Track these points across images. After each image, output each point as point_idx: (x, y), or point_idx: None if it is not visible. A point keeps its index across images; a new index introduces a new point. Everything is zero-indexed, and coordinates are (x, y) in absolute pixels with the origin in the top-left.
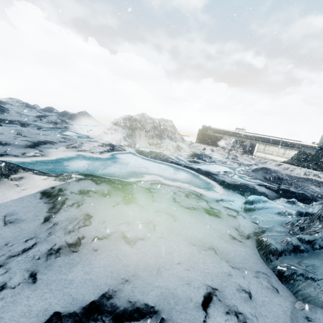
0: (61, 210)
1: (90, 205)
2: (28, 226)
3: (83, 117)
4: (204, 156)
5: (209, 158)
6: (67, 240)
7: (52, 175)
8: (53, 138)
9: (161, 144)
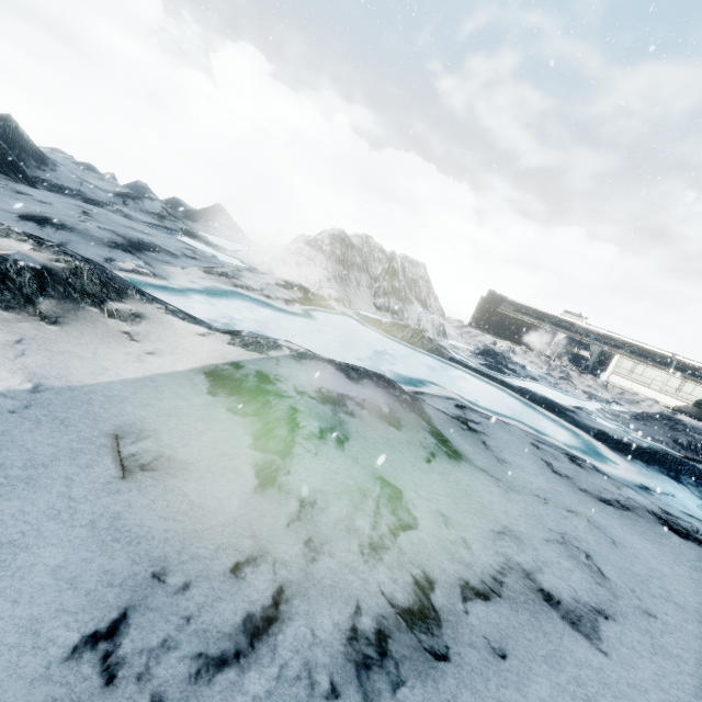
0: (296, 449)
1: (369, 446)
2: (210, 494)
3: (216, 220)
4: (509, 359)
5: (522, 367)
6: (386, 589)
7: (218, 329)
8: (166, 243)
9: (405, 313)
